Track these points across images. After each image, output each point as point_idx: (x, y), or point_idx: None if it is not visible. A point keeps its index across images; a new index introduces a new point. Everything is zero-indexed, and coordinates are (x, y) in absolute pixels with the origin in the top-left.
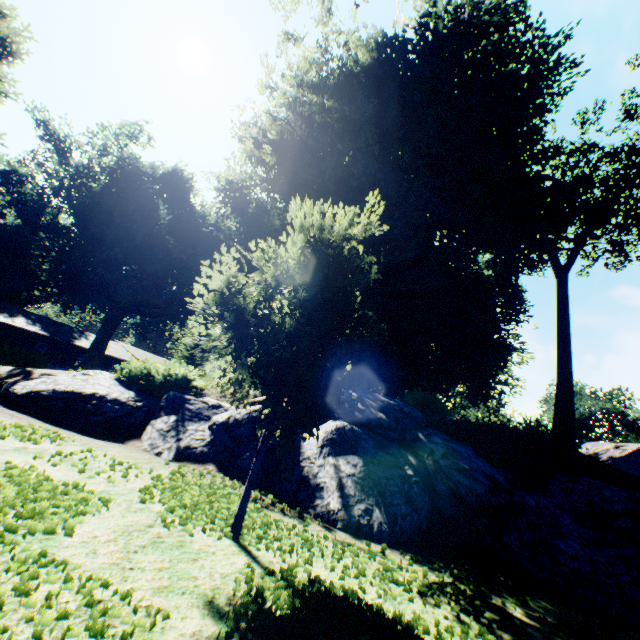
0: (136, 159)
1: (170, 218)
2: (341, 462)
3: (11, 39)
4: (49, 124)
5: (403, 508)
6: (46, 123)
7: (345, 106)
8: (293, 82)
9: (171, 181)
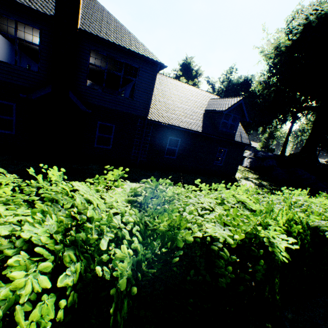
0: (231, 82)
1: (245, 96)
2: (247, 161)
3: (201, 74)
4: (209, 81)
5: (253, 166)
6: (208, 81)
7: (276, 71)
8: (266, 59)
9: (243, 83)
